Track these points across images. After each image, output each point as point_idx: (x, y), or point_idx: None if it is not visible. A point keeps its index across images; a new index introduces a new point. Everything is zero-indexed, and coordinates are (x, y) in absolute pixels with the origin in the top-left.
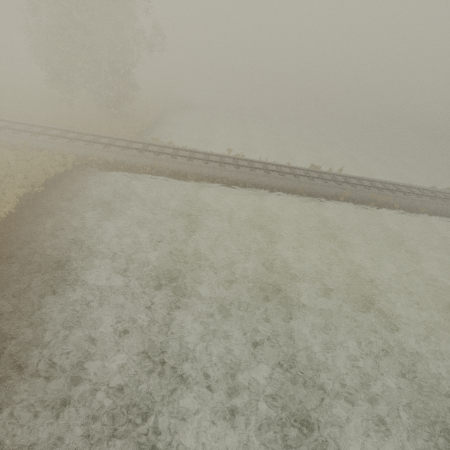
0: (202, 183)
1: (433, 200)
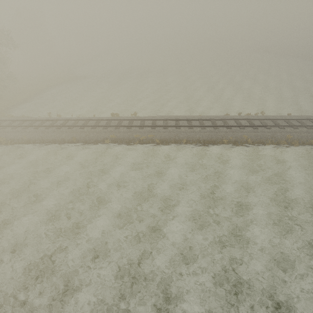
0: (3, 145)
1: (203, 129)
